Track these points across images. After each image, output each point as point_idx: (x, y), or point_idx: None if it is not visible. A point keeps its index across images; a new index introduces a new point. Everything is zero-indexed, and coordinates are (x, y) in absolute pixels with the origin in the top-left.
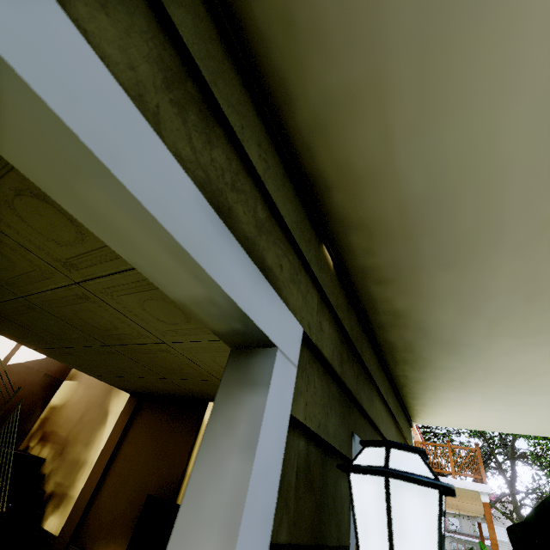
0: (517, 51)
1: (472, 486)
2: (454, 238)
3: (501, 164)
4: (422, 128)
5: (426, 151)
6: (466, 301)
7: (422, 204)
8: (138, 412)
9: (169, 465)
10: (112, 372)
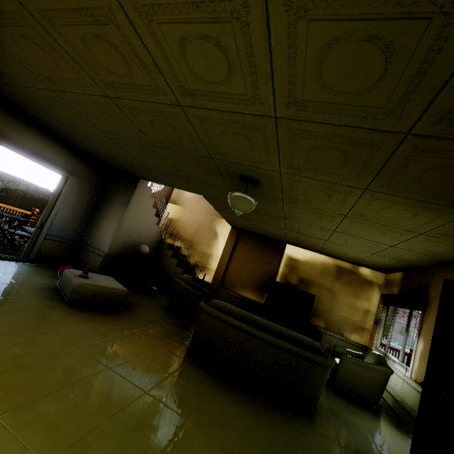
0: None
1: None
2: None
3: None
4: None
5: None
6: None
7: None
8: (240, 238)
9: (268, 267)
10: (250, 226)
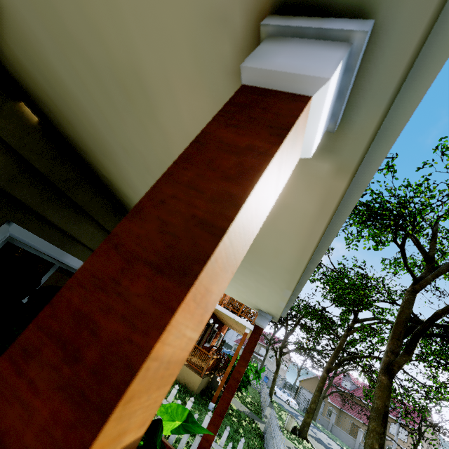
0: (20, 11)
1: (244, 323)
2: (93, 137)
3: (74, 94)
4: (14, 40)
5: (30, 61)
6: (131, 186)
7: (59, 102)
8: None
9: None
10: None
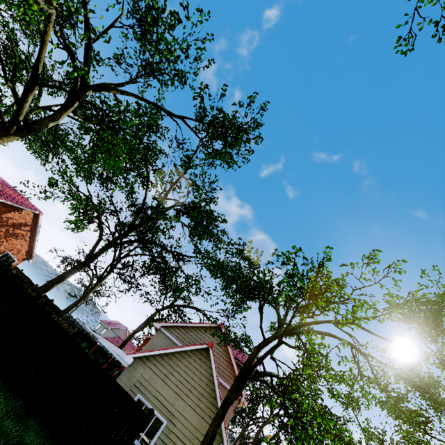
0: None
1: None
2: None
3: None
4: None
5: None
6: None
7: None
8: None
9: None
10: None
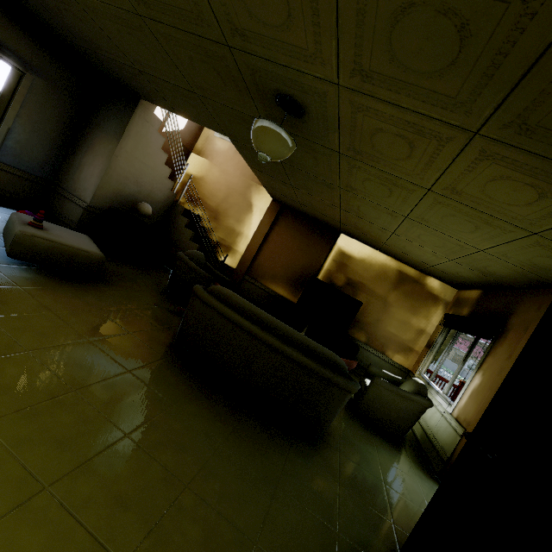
0: None
1: None
2: None
3: None
4: None
5: None
6: None
7: None
8: (281, 216)
9: (310, 259)
10: (296, 199)
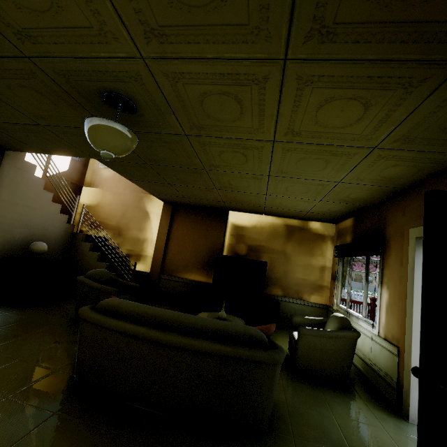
0: None
1: None
2: None
3: None
4: None
5: None
6: None
7: None
8: (176, 214)
9: (212, 241)
10: (180, 195)
